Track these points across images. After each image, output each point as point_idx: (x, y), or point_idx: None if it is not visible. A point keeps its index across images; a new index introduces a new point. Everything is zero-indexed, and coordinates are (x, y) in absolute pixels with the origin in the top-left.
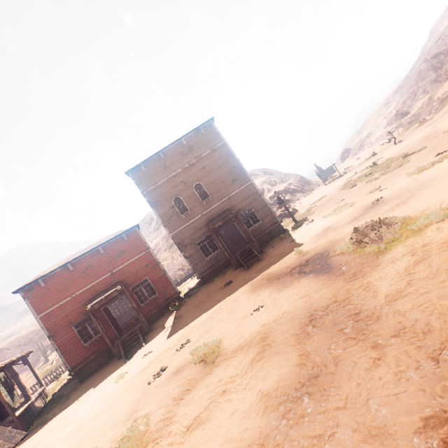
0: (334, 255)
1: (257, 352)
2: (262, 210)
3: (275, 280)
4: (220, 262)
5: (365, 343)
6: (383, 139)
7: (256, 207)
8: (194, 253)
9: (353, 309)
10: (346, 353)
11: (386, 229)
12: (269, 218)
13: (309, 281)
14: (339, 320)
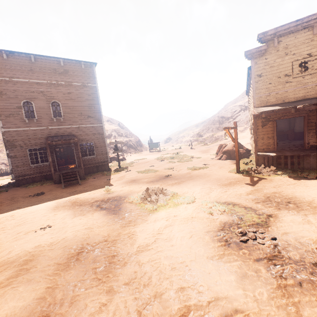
0: (127, 202)
1: (10, 276)
2: (101, 148)
3: (77, 205)
4: (44, 173)
5: (104, 286)
6: (187, 143)
7: (97, 144)
8: (21, 155)
9: (114, 251)
10: (85, 293)
11: (162, 197)
12: (103, 156)
13: (100, 216)
14: (100, 258)
